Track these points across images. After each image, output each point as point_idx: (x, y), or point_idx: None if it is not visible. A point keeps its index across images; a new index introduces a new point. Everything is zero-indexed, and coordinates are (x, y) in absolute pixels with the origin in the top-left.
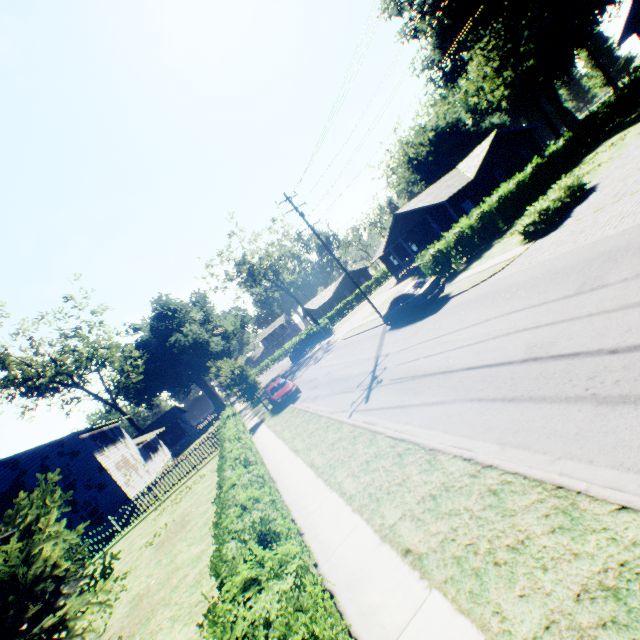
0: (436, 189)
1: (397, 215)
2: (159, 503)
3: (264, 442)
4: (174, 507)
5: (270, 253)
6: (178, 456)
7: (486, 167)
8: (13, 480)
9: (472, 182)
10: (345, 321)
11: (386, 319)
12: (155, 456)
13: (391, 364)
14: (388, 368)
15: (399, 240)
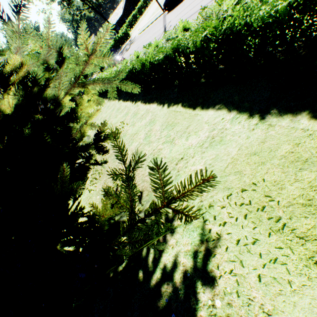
0: None
1: None
2: None
3: None
4: None
5: None
6: None
7: None
8: None
9: None
10: (136, 28)
11: (165, 6)
12: None
13: (173, 23)
14: (172, 25)
15: None
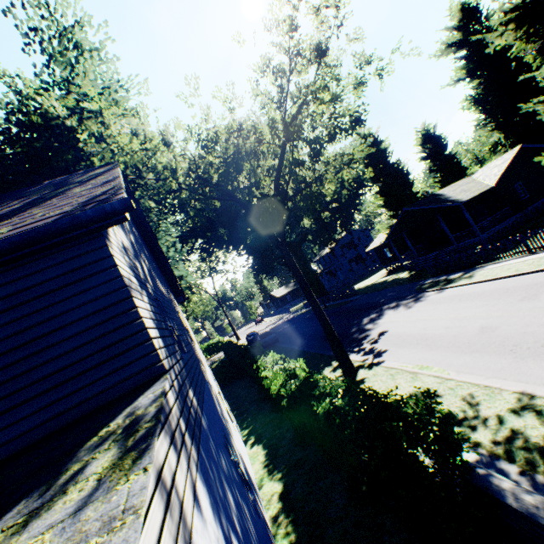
0: None
1: None
2: None
3: None
4: None
5: None
6: None
7: None
8: (350, 239)
9: None
10: None
11: None
12: None
13: None
14: None
15: None
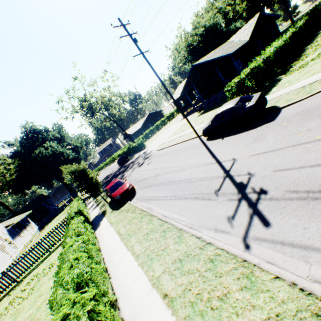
0: (220, 50)
1: (193, 67)
2: (14, 285)
3: (109, 246)
4: (19, 306)
5: (103, 95)
6: (43, 228)
7: (253, 36)
8: None
9: (244, 46)
10: (152, 140)
11: (207, 131)
12: (23, 232)
13: (258, 169)
14: (258, 174)
15: (190, 88)
